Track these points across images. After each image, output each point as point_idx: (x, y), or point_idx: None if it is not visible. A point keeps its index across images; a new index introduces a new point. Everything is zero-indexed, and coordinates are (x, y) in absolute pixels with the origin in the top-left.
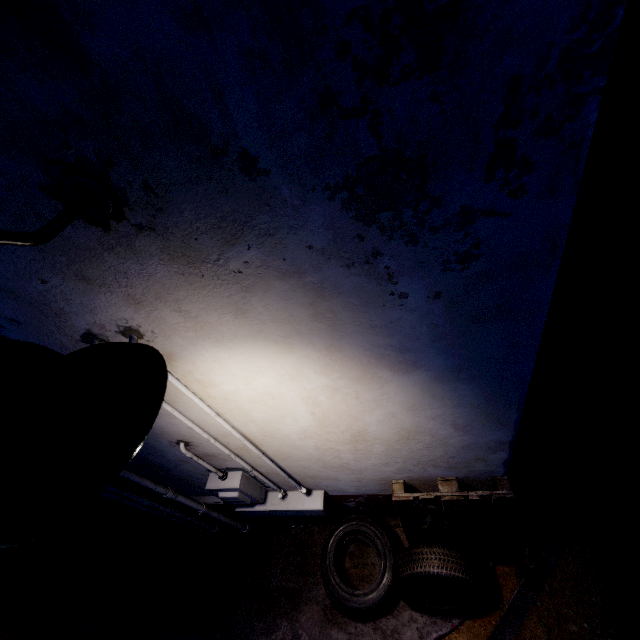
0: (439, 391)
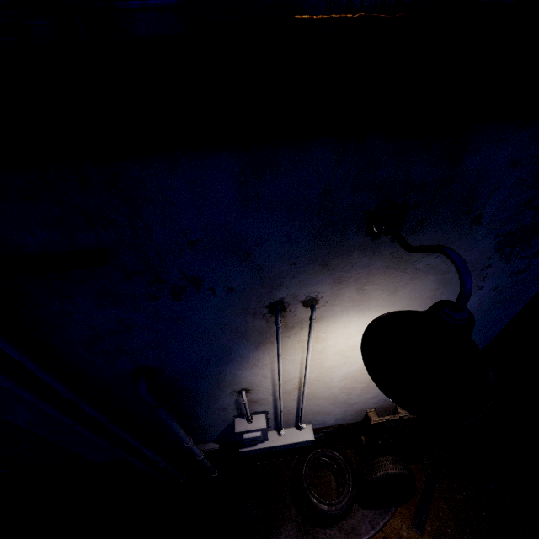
0: None
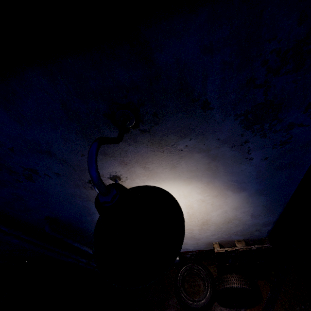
0: (251, 200)
